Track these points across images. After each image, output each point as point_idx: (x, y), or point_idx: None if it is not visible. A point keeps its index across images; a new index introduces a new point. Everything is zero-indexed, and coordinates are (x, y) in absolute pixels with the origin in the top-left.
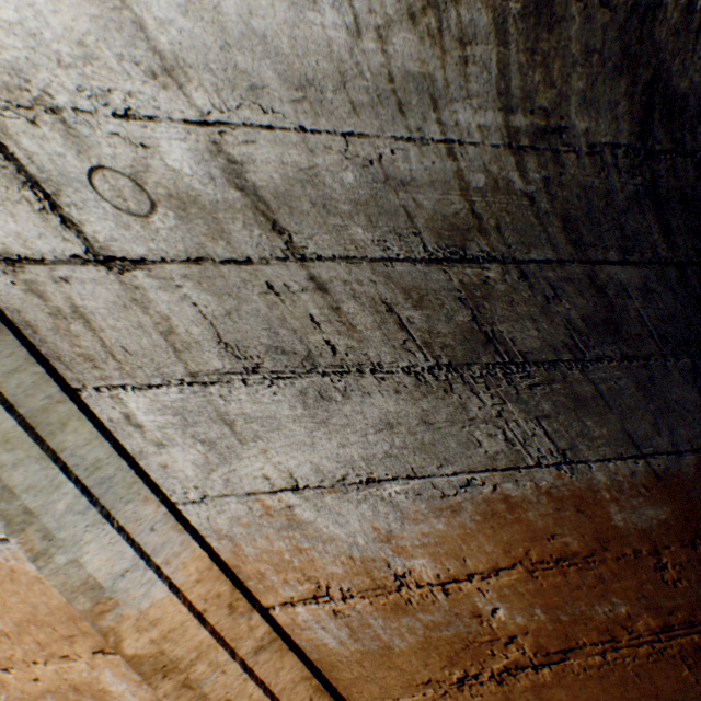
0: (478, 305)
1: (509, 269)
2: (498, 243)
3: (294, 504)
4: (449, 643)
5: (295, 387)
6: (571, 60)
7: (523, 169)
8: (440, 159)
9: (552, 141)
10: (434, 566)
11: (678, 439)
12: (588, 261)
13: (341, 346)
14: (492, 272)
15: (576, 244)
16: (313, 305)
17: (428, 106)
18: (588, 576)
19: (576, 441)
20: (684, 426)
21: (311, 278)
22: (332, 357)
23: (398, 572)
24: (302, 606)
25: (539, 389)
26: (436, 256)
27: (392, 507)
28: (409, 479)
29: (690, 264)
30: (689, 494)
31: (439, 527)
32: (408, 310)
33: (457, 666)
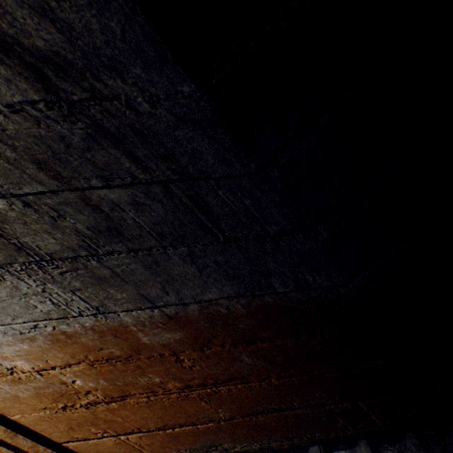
0: (1, 227)
1: (14, 201)
2: None
3: None
4: (52, 394)
5: None
6: None
7: None
8: None
9: None
10: (30, 364)
11: (184, 296)
12: (78, 188)
13: None
14: (1, 204)
15: (59, 178)
16: None
17: None
18: (131, 366)
19: (106, 302)
20: (187, 289)
21: None
22: None
23: (9, 367)
24: None
25: (69, 274)
26: None
27: None
28: None
29: (172, 181)
30: (197, 325)
31: (26, 347)
32: None
33: (60, 402)
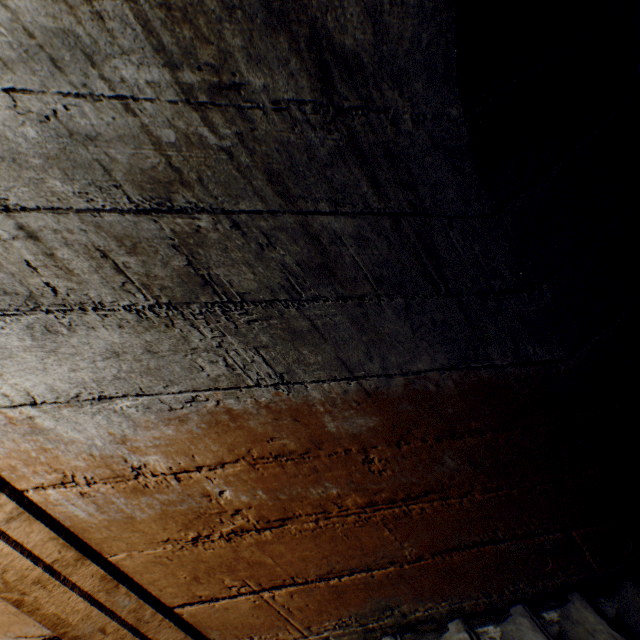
0: (193, 251)
1: (222, 219)
2: (205, 195)
3: (35, 416)
4: (184, 514)
5: (22, 322)
6: (215, 16)
7: (211, 124)
8: (120, 115)
9: (233, 98)
10: (167, 461)
11: (389, 365)
12: (301, 211)
13: (62, 288)
14: (204, 221)
15: (285, 196)
16: (28, 251)
17: (86, 62)
18: (305, 468)
19: (294, 367)
20: (395, 354)
21: (21, 228)
22: (55, 297)
23: (135, 465)
24: (53, 489)
25: (258, 324)
26: (144, 207)
27: (126, 418)
28: (139, 396)
29: (405, 215)
30: (397, 408)
31: (170, 433)
32: (123, 256)
33: (192, 530)
